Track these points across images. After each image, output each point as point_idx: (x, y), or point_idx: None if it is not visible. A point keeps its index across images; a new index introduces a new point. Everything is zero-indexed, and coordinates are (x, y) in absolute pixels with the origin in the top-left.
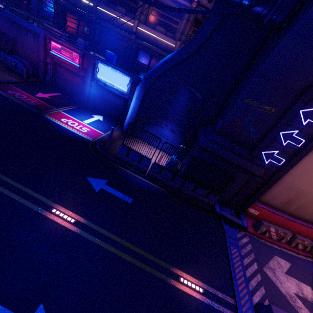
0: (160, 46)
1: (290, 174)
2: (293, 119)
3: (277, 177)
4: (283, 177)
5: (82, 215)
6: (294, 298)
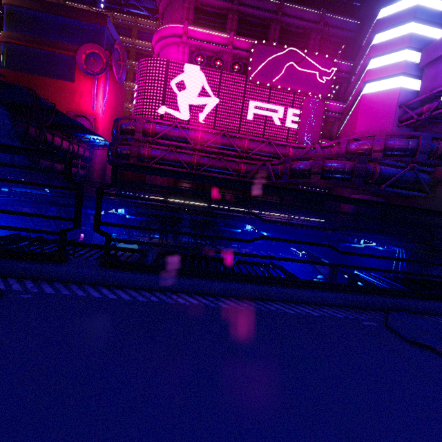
0: None
1: None
2: None
3: None
4: None
5: None
6: None
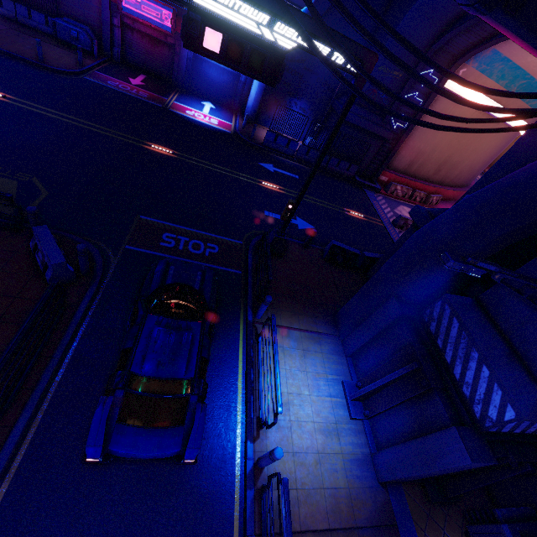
0: None
1: (412, 136)
2: (415, 82)
3: (403, 139)
4: (407, 140)
5: (279, 185)
6: None
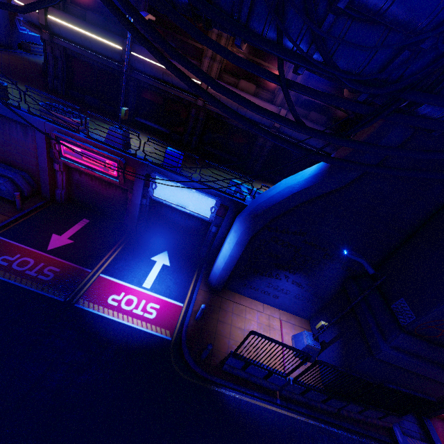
0: (250, 116)
1: None
2: None
3: None
4: None
5: None
6: None
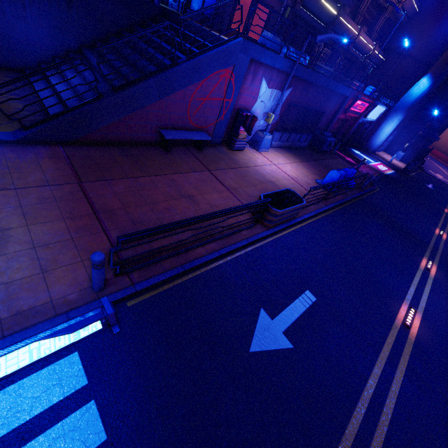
0: (363, 51)
1: None
2: None
3: None
4: None
5: None
6: (444, 179)
